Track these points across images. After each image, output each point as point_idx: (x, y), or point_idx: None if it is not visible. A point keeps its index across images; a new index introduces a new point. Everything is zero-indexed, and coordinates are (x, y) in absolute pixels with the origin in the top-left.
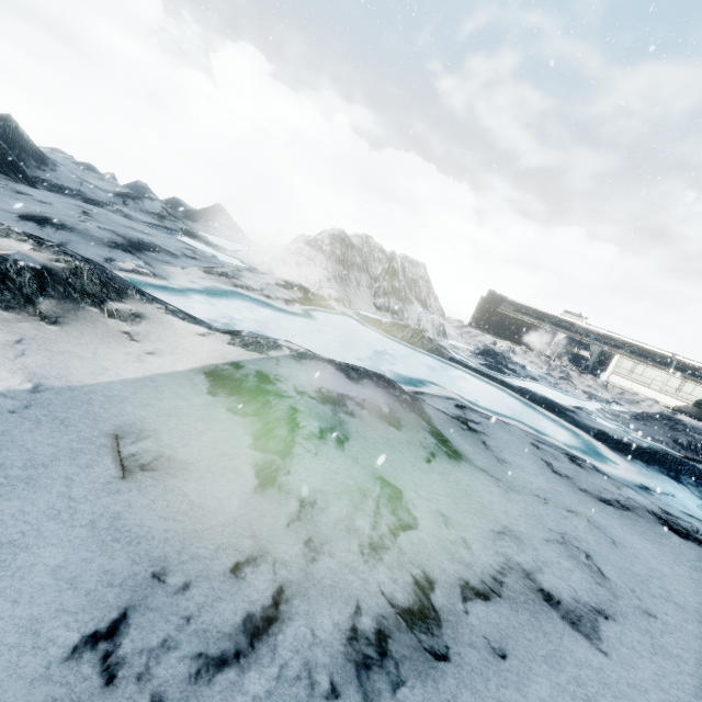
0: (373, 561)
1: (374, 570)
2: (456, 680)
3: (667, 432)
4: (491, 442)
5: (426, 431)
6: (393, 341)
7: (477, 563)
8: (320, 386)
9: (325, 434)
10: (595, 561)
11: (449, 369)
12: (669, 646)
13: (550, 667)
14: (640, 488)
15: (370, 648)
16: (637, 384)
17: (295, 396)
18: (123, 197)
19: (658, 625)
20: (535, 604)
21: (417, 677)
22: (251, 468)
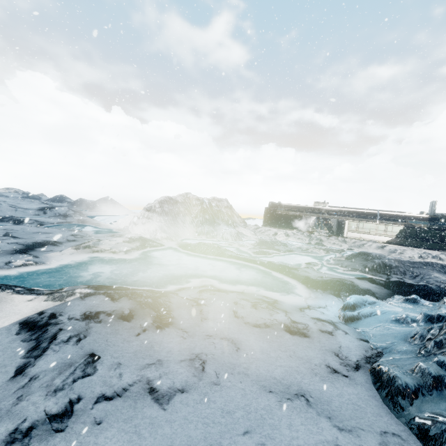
0: (50, 397)
1: (47, 401)
2: (61, 438)
3: (363, 263)
4: (206, 309)
5: (151, 317)
6: (195, 255)
7: (119, 383)
8: (87, 311)
9: (71, 339)
10: (206, 364)
11: (227, 263)
12: (213, 397)
13: (124, 422)
14: (299, 309)
15: (20, 435)
16: (363, 234)
17: (66, 321)
18: (43, 210)
19: (216, 388)
20: (141, 396)
21: (39, 441)
22: (15, 369)
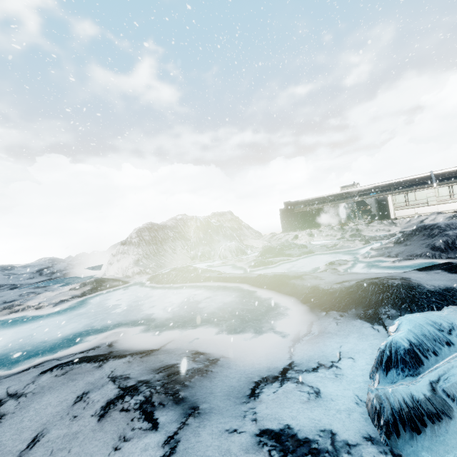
0: None
1: None
2: None
3: (425, 242)
4: None
5: None
6: (158, 288)
7: None
8: None
9: None
10: None
11: (197, 290)
12: None
13: None
14: (251, 388)
15: None
16: (418, 207)
17: None
18: (39, 271)
19: None
20: None
21: None
22: None
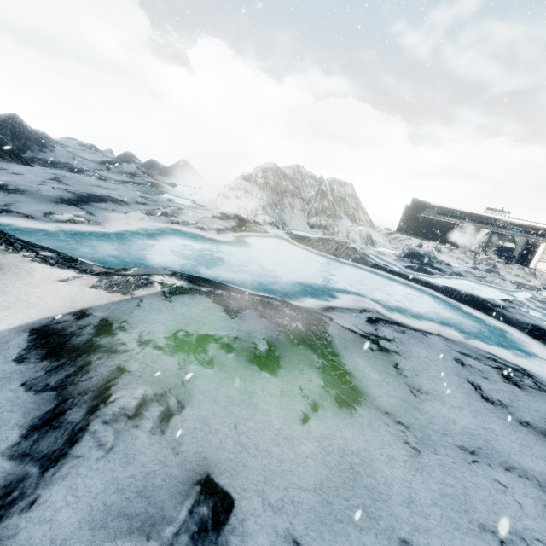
0: None
1: None
2: None
3: None
4: (405, 364)
5: (314, 368)
6: (318, 255)
7: None
8: (178, 329)
9: (145, 408)
10: None
11: (372, 275)
12: None
13: None
14: None
15: None
16: None
17: (134, 349)
18: (106, 164)
19: None
20: None
21: None
22: None
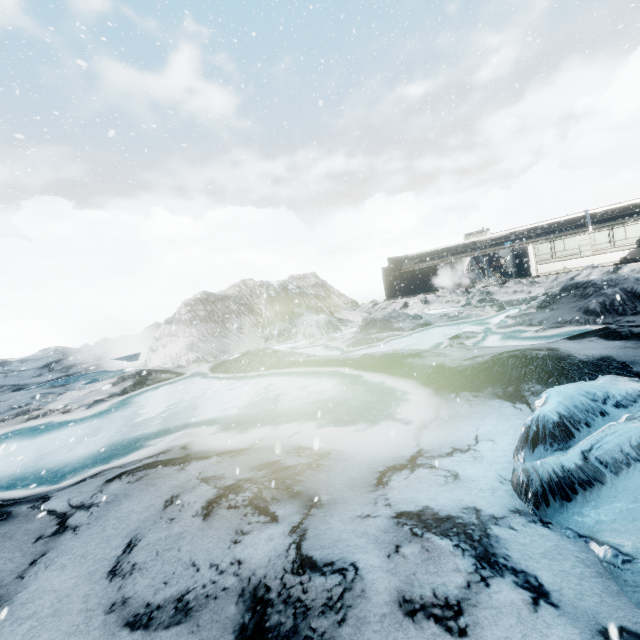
0: None
1: None
2: None
3: (577, 305)
4: (59, 548)
5: None
6: (227, 379)
7: None
8: None
9: None
10: None
11: (282, 379)
12: None
13: None
14: (377, 478)
15: None
16: (568, 260)
17: None
18: (48, 366)
19: None
20: None
21: None
22: None
